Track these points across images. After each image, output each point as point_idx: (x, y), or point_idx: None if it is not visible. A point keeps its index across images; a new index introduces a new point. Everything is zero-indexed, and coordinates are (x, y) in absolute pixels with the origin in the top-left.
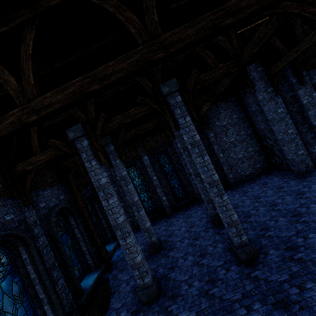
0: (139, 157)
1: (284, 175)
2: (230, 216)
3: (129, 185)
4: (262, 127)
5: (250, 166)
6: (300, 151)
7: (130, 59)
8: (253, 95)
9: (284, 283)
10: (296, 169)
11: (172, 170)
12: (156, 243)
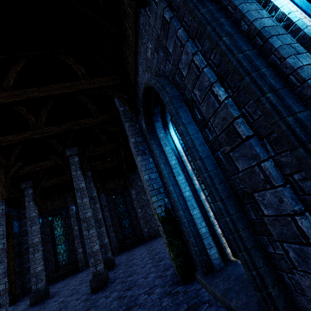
0: (67, 206)
1: None
2: (92, 247)
3: (34, 226)
4: None
5: None
6: None
7: (22, 135)
8: None
9: (102, 297)
10: None
11: None
12: (41, 291)
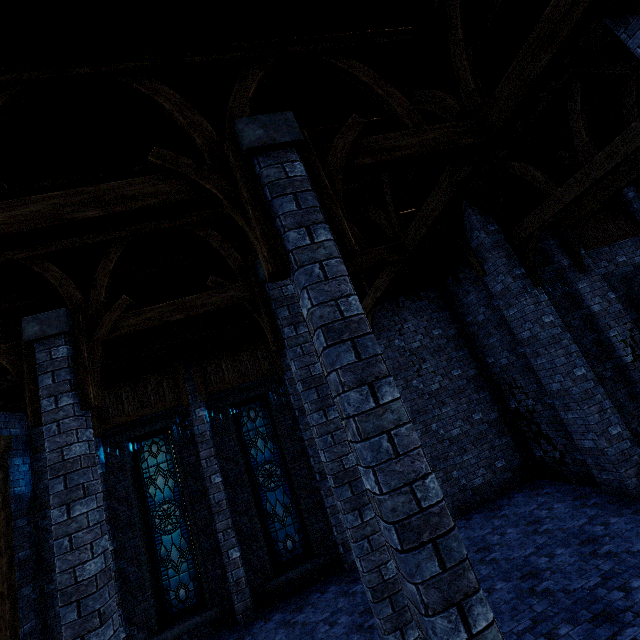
0: (183, 409)
1: (578, 495)
2: None
3: (80, 502)
4: (503, 362)
5: (480, 462)
6: (614, 427)
7: None
8: (477, 285)
9: None
10: (613, 479)
11: (274, 457)
12: None
